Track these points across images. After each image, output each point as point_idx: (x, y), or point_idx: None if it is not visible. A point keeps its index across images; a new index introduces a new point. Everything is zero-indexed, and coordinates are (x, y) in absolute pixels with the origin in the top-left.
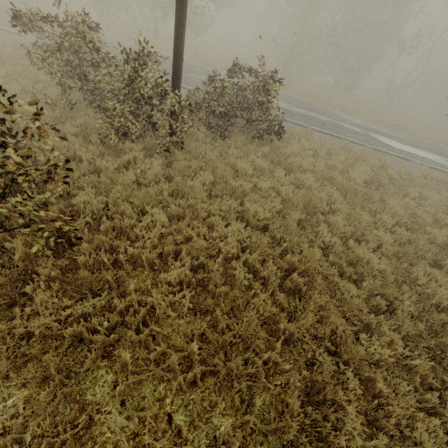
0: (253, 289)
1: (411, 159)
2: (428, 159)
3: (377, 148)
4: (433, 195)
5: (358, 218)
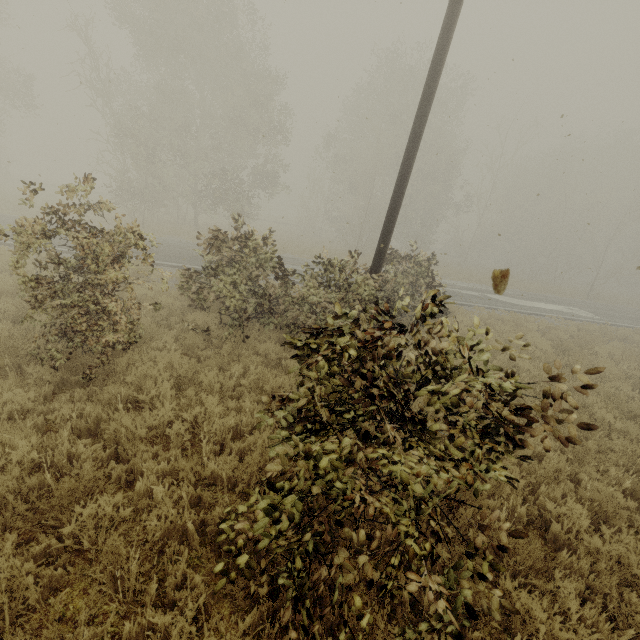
0: (633, 512)
1: (544, 314)
2: (556, 311)
3: (509, 309)
4: (614, 348)
5: (603, 392)
